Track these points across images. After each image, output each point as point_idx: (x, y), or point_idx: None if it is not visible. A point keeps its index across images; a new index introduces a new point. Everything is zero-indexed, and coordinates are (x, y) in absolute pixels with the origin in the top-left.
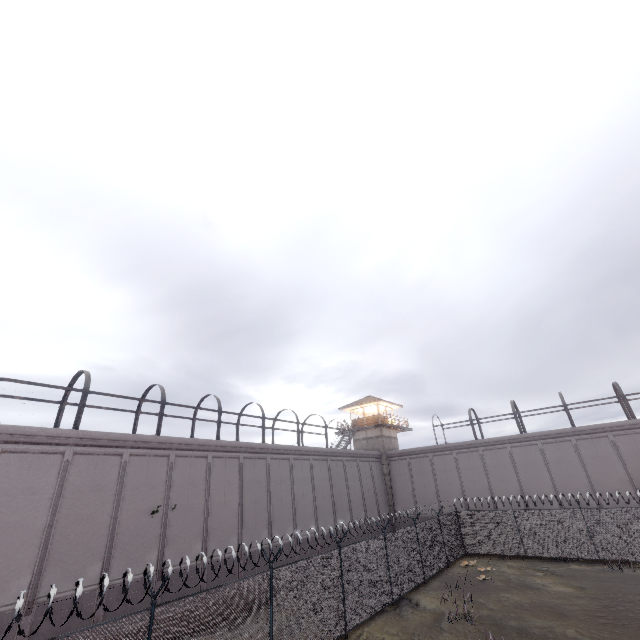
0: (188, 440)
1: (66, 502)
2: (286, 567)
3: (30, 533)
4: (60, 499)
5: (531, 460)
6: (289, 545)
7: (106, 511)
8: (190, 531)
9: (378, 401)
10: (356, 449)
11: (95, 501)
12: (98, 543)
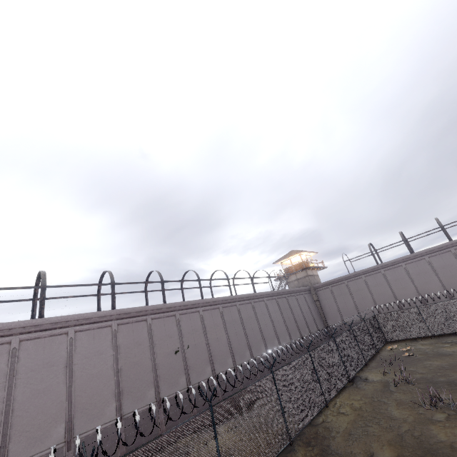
0: (184, 303)
1: (122, 356)
2: (280, 370)
3: (107, 378)
4: (118, 354)
5: (422, 270)
6: (265, 358)
7: (147, 357)
8: (201, 360)
9: (300, 252)
10: (291, 288)
11: (139, 352)
12: (148, 377)
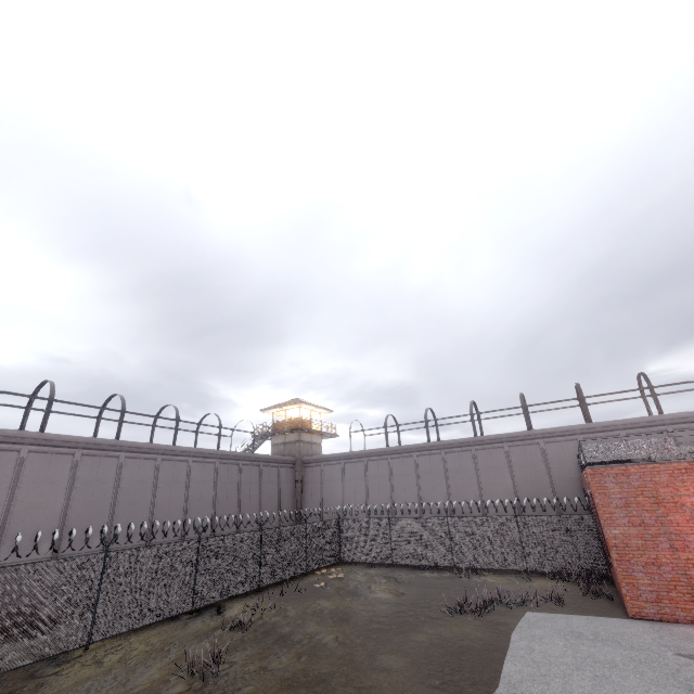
0: None
1: None
2: None
3: None
4: None
5: (433, 469)
6: None
7: None
8: None
9: (299, 404)
10: (273, 454)
11: None
12: None
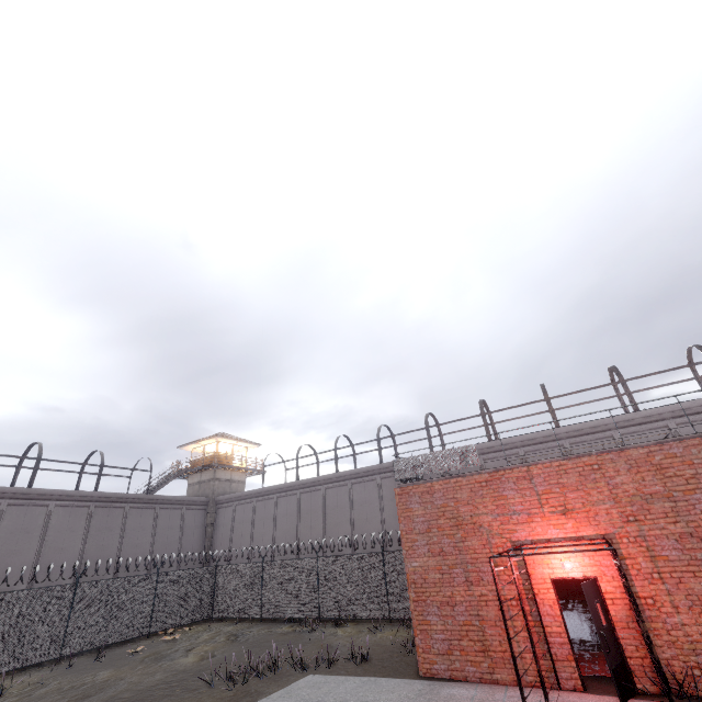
0: None
1: None
2: None
3: None
4: None
5: (339, 503)
6: None
7: None
8: None
9: (215, 437)
10: (188, 495)
11: None
12: None
